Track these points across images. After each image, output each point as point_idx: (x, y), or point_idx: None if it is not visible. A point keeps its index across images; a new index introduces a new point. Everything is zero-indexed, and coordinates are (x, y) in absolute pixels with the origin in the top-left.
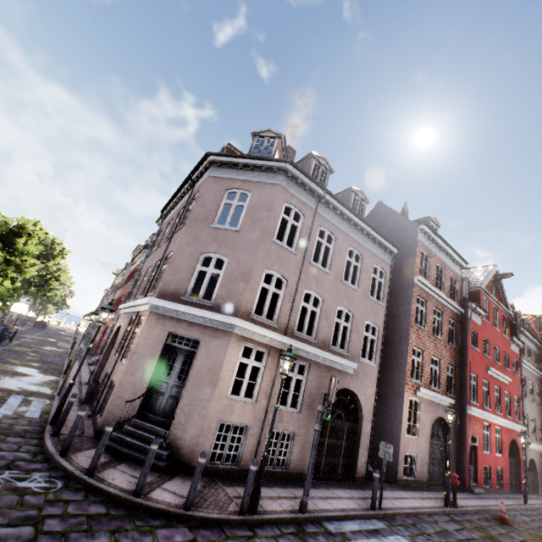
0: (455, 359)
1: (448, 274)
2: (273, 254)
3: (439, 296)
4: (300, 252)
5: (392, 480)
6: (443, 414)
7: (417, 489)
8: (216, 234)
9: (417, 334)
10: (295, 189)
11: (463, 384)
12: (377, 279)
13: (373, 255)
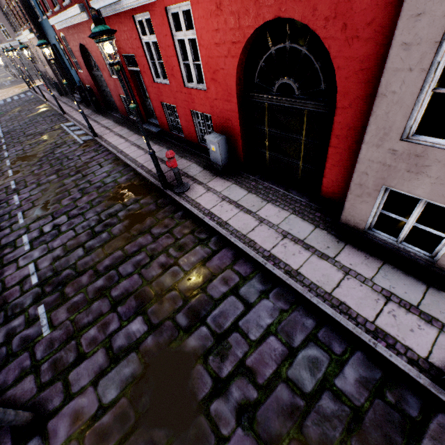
0: None
1: None
2: None
3: None
4: None
5: None
6: None
7: None
8: None
9: None
10: None
11: None
12: None
13: None
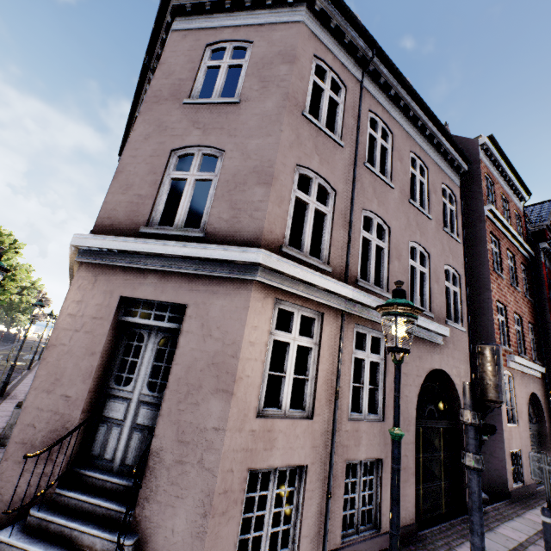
0: (533, 316)
1: (512, 208)
2: (308, 140)
3: (511, 234)
4: (348, 146)
5: (500, 493)
6: (534, 388)
7: (535, 499)
8: (196, 113)
9: (497, 284)
10: (328, 38)
11: (548, 346)
12: (447, 206)
13: (439, 169)
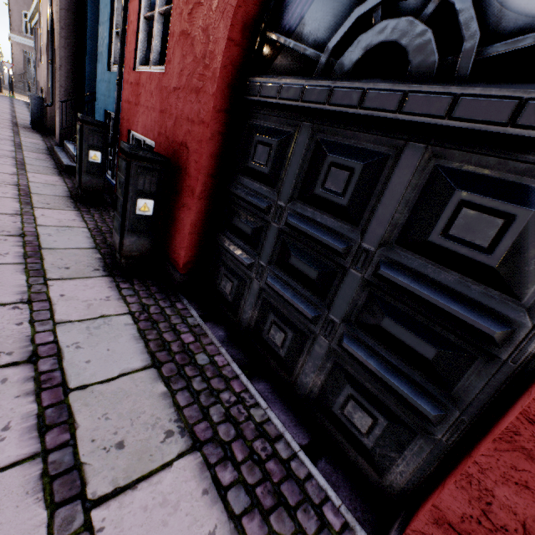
0: None
1: None
2: None
3: None
4: None
5: None
6: None
7: None
8: None
9: None
10: None
11: None
12: None
13: None
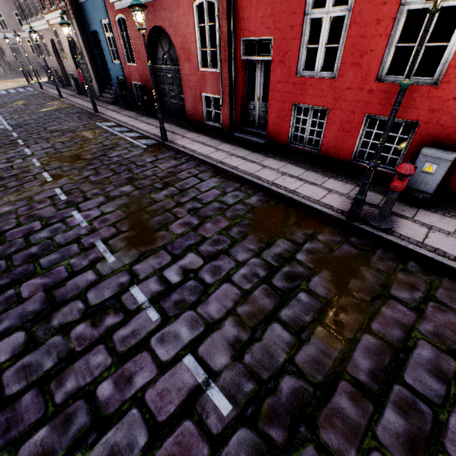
0: None
1: None
2: (11, 5)
3: None
4: None
5: None
6: None
7: None
8: None
9: None
10: None
11: None
12: None
13: None
